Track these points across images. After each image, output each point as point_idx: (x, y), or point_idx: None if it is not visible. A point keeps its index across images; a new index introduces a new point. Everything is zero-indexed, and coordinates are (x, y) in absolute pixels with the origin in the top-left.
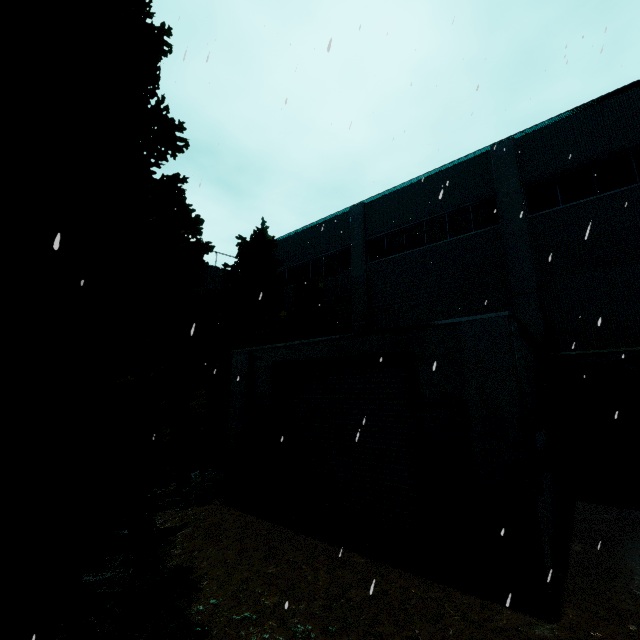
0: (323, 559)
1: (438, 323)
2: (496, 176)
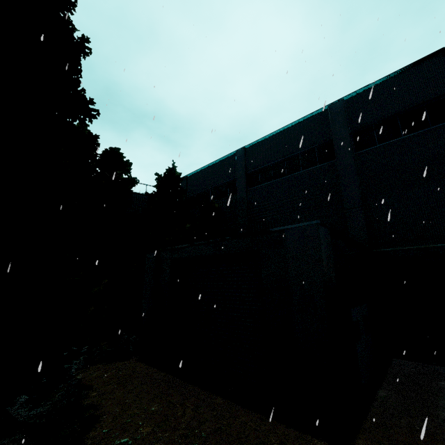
0: (193, 400)
1: (272, 230)
2: (332, 126)
